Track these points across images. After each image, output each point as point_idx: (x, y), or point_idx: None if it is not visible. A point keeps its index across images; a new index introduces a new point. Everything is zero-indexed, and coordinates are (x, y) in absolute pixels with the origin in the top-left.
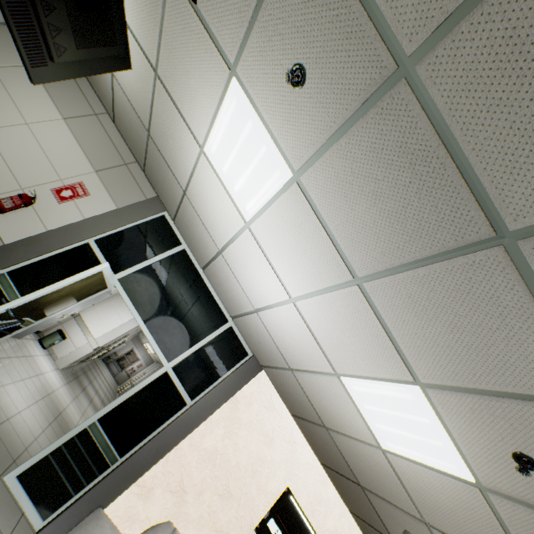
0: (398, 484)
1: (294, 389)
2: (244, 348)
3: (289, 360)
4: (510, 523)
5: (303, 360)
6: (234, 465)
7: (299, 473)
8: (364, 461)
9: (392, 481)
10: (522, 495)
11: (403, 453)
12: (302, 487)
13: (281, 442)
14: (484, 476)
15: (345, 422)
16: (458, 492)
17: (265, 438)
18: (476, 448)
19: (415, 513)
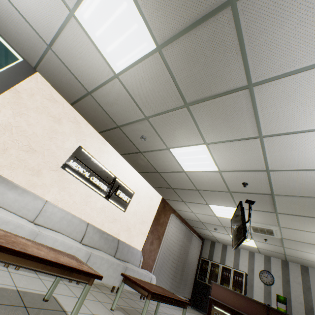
0: (131, 101)
1: (61, 72)
2: (13, 54)
3: (43, 34)
4: (173, 67)
5: (49, 22)
6: (32, 134)
7: (86, 139)
8: (114, 102)
9: (128, 102)
10: (174, 29)
11: (125, 65)
12: (90, 146)
13: (68, 122)
14: (158, 33)
15: (95, 72)
16: (152, 69)
17: (54, 119)
18: (151, 4)
19: (142, 116)
